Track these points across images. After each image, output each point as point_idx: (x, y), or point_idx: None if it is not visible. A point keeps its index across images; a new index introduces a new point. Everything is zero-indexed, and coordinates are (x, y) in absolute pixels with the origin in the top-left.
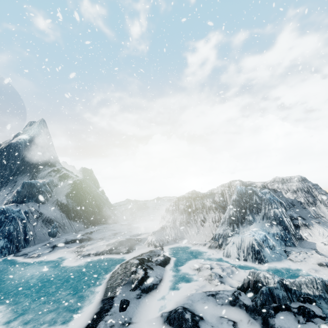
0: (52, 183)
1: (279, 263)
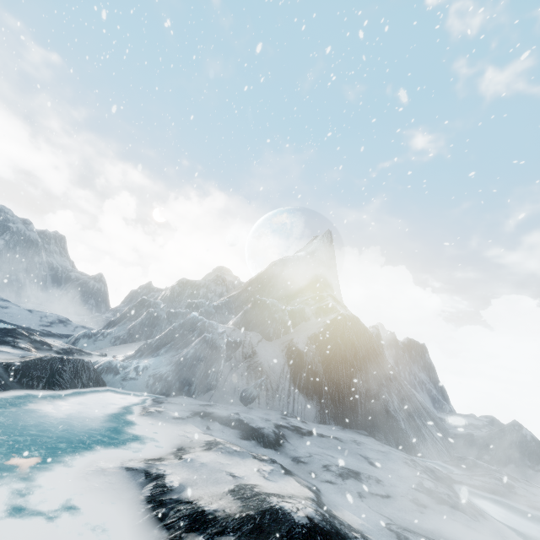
0: (299, 312)
1: None
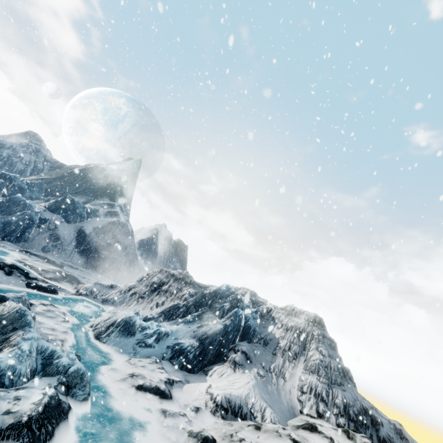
0: (94, 211)
1: (112, 351)
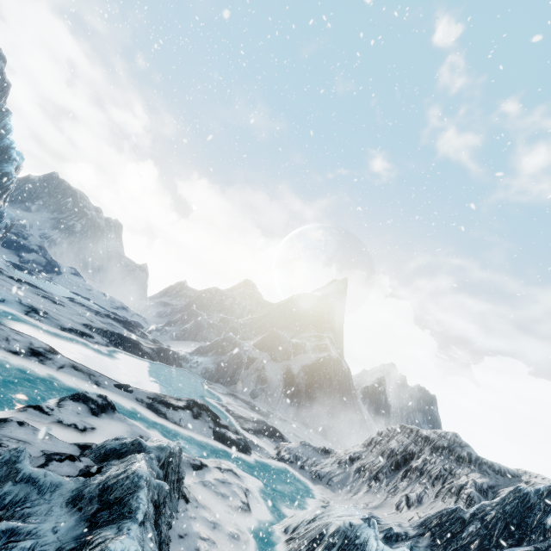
0: (301, 346)
1: None
